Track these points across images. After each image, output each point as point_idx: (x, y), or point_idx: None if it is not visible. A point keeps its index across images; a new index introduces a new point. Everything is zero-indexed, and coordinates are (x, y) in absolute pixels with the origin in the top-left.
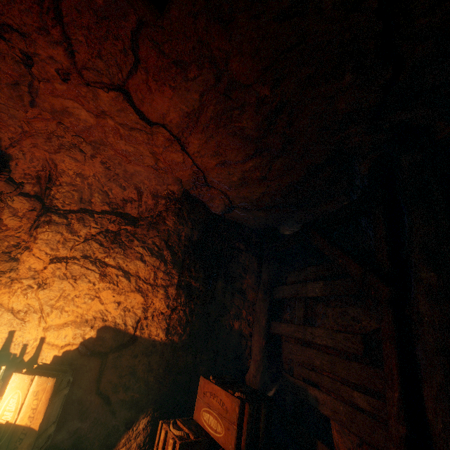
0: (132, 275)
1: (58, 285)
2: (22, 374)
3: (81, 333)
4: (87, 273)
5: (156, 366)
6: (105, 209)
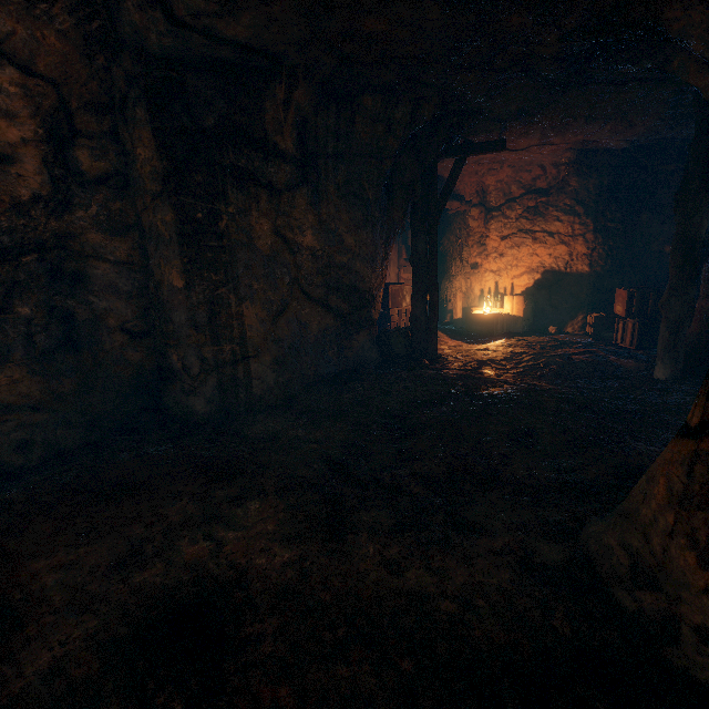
0: (554, 234)
1: (510, 253)
2: (508, 296)
3: (532, 277)
4: (524, 241)
5: (585, 289)
6: (521, 193)
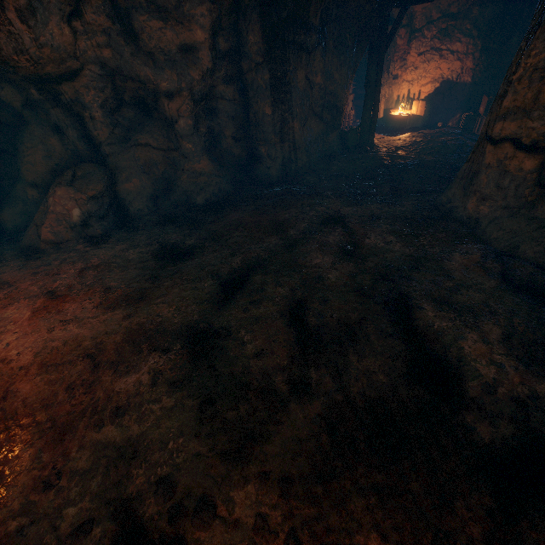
0: (454, 52)
1: (422, 66)
2: (416, 101)
3: (434, 86)
4: (433, 57)
5: (466, 95)
6: (438, 17)
